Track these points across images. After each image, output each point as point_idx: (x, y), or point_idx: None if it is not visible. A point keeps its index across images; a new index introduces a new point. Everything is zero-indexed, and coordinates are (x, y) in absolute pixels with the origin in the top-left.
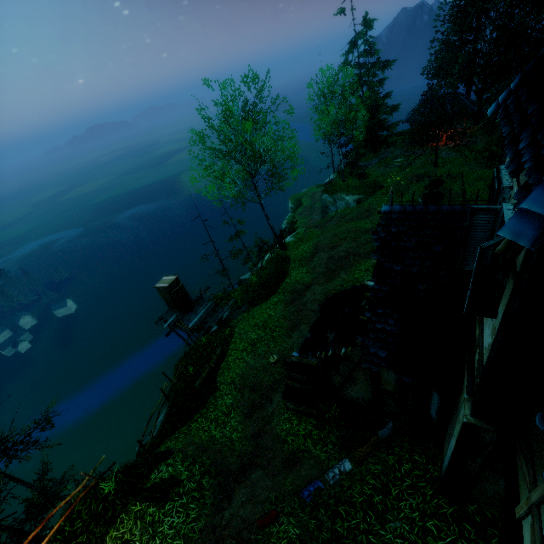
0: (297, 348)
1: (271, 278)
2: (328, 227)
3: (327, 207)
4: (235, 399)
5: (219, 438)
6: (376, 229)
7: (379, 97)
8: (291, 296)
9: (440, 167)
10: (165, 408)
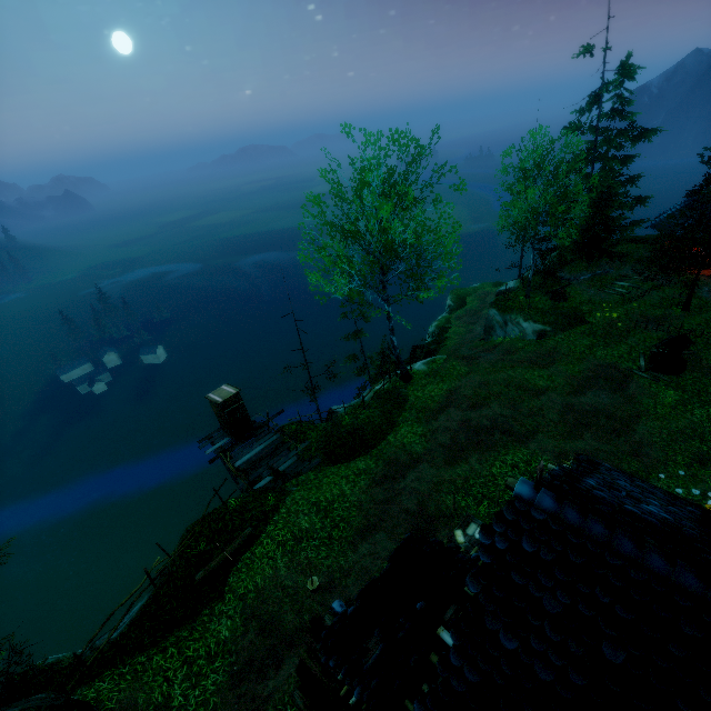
0: (357, 574)
1: (370, 425)
2: (481, 365)
3: (492, 328)
4: (233, 632)
5: (176, 708)
6: (493, 525)
7: (618, 180)
8: (386, 469)
9: (693, 314)
10: (148, 594)
